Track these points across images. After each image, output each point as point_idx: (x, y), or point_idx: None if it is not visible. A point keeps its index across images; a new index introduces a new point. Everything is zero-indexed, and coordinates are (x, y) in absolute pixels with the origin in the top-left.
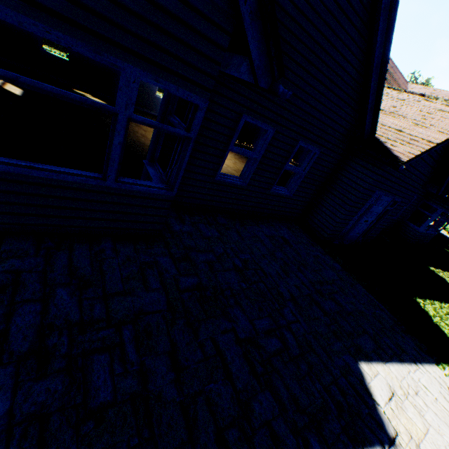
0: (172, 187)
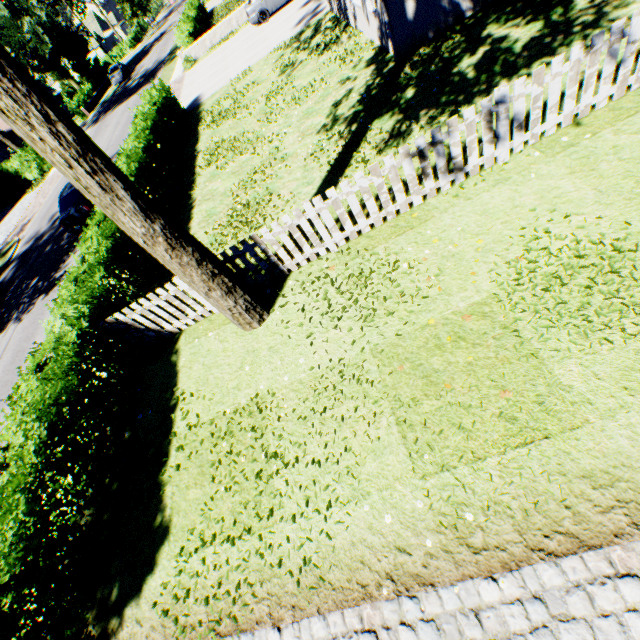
0: None
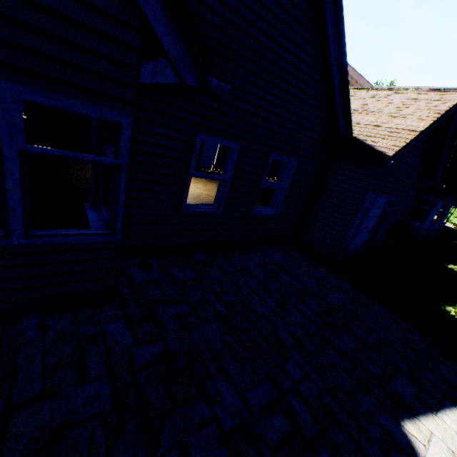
0: (114, 230)
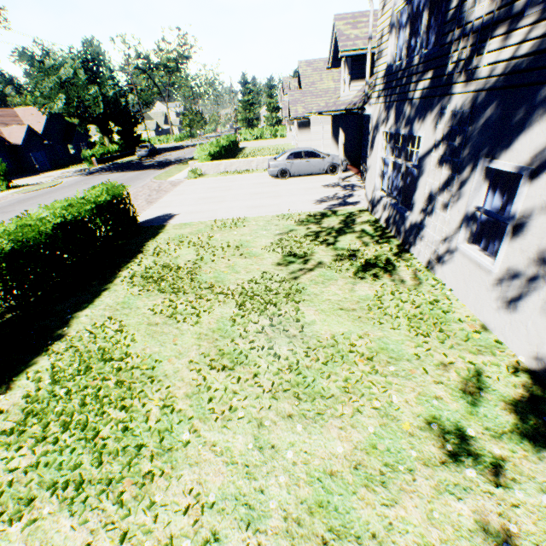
0: None
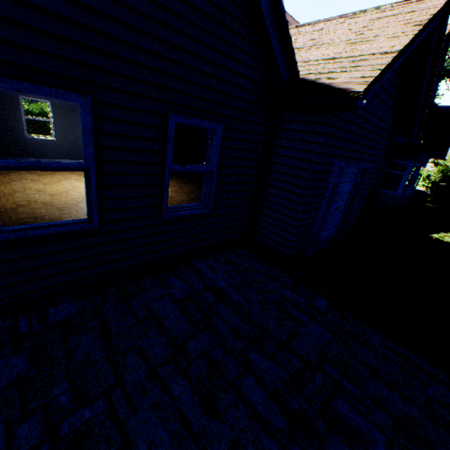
0: None
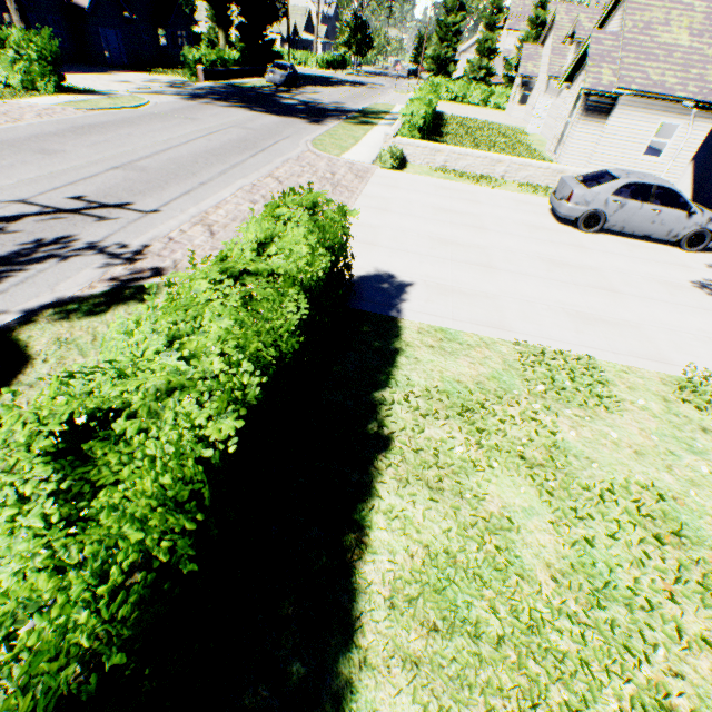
0: None
